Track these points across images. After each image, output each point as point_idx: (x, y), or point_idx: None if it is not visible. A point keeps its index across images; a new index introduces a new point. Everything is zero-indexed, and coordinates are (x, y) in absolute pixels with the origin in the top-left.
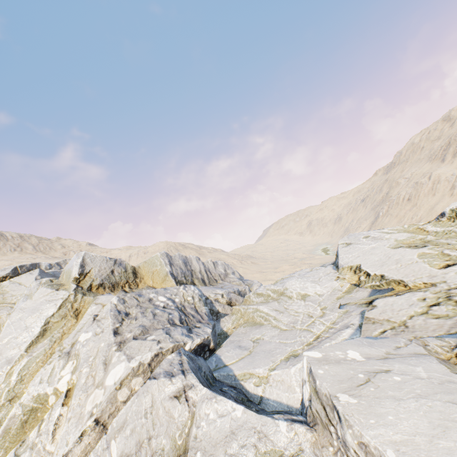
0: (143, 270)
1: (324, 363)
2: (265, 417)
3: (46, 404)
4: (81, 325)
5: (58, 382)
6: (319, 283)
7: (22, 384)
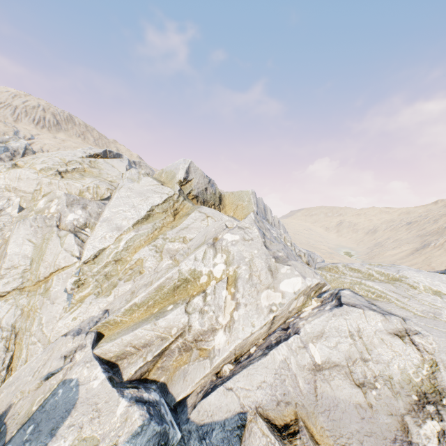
0: (227, 200)
1: None
2: None
3: (196, 280)
4: (184, 225)
5: (214, 267)
6: None
7: (127, 252)
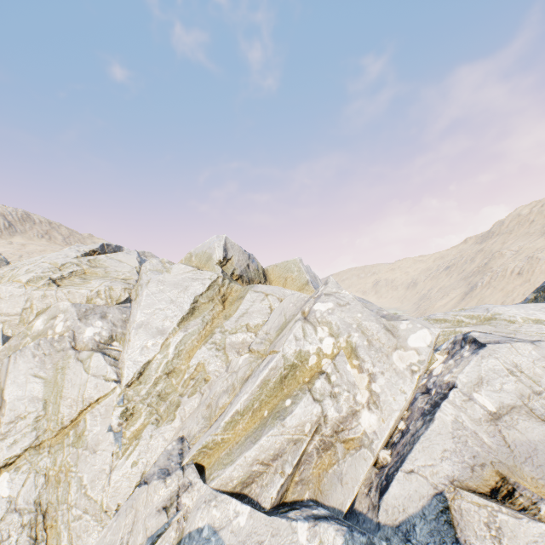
0: (272, 274)
1: None
2: None
3: (304, 363)
4: (242, 310)
5: (321, 342)
6: None
7: (179, 359)
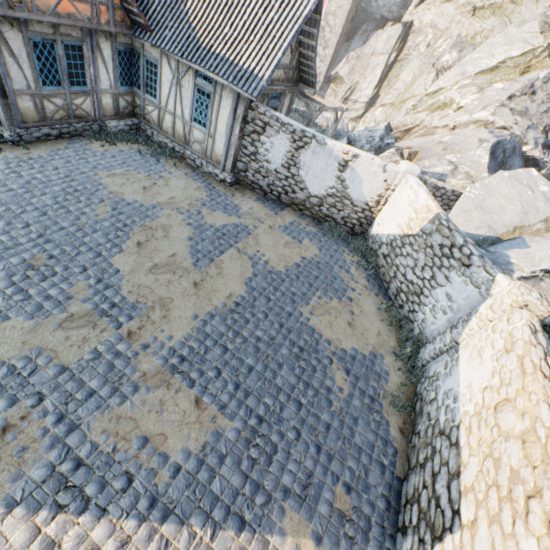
0: None
1: (526, 173)
2: (486, 169)
3: (450, 107)
4: None
5: (463, 100)
6: None
7: None
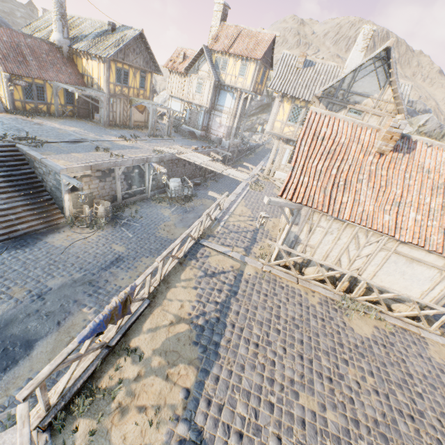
0: None
1: None
2: None
3: None
4: None
5: None
6: None
7: None
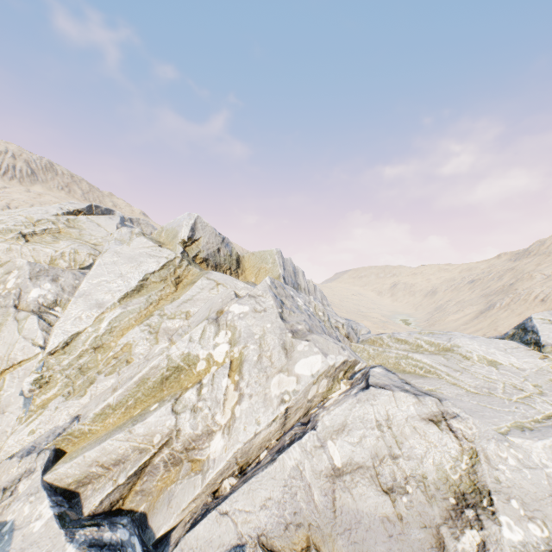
0: (247, 262)
1: None
2: None
3: (192, 368)
4: (188, 296)
5: (214, 348)
6: (512, 354)
7: (110, 336)
